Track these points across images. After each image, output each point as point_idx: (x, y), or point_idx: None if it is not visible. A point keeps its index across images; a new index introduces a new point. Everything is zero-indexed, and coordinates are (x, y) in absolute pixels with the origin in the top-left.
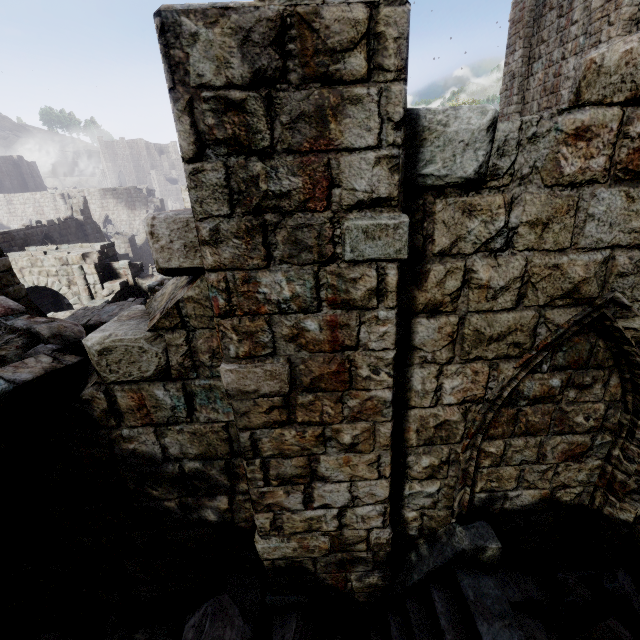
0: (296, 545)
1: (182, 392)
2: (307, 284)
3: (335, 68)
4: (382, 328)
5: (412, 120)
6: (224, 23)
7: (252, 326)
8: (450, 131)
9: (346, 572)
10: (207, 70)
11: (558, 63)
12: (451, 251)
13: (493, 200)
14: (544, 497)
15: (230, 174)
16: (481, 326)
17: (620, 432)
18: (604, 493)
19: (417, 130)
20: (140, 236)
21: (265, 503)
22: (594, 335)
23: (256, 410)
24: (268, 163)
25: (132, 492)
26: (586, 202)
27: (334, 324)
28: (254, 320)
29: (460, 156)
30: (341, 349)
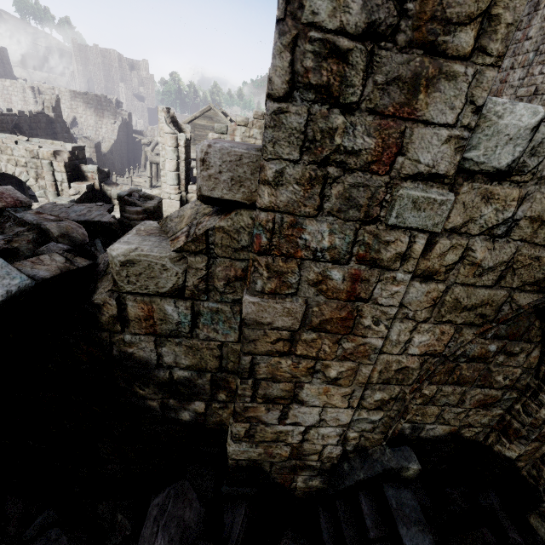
0: (262, 451)
1: (190, 311)
2: (346, 238)
3: (444, 39)
4: (395, 288)
5: None
6: None
7: (284, 267)
8: (502, 123)
9: (295, 475)
10: (324, 9)
11: (506, 71)
12: (461, 229)
13: (511, 192)
14: (452, 432)
15: (311, 121)
16: (461, 296)
17: (526, 392)
18: (498, 435)
19: None
20: (105, 144)
21: (246, 415)
22: (535, 316)
23: (264, 339)
24: (350, 118)
25: (121, 389)
26: None
27: (356, 277)
28: (288, 262)
29: (501, 148)
30: (355, 300)
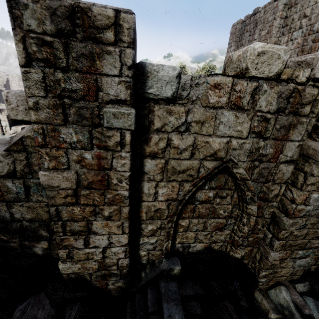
0: (80, 266)
1: (23, 185)
2: (85, 136)
3: (99, 36)
4: (123, 161)
5: (142, 67)
6: (42, 3)
7: (56, 153)
8: (160, 75)
9: (107, 280)
10: (32, 23)
11: None
12: (161, 129)
13: (180, 109)
14: (206, 247)
15: (45, 76)
16: (175, 165)
17: (237, 218)
18: (231, 245)
19: (145, 72)
20: None
21: (64, 244)
22: (227, 175)
23: (59, 196)
24: (65, 74)
25: None
26: (219, 116)
27: (99, 157)
28: (58, 150)
29: (164, 87)
30: (103, 169)
